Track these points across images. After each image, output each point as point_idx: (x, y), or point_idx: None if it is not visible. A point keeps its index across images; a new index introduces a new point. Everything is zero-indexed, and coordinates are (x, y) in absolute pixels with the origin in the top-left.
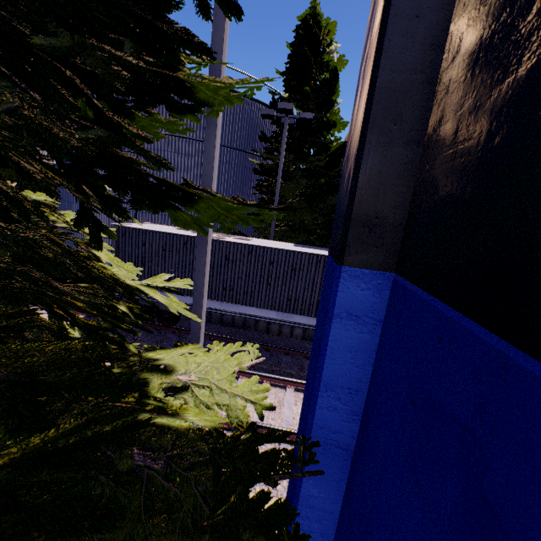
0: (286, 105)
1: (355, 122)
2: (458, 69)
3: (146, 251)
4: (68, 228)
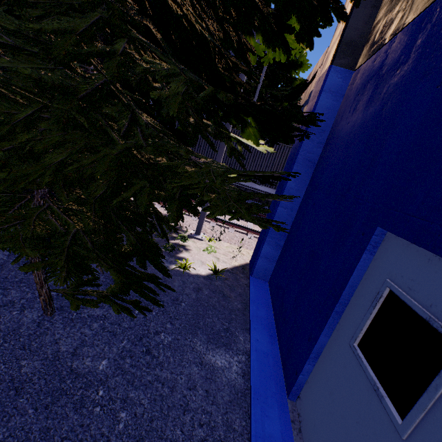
0: None
1: (349, 3)
2: None
3: None
4: None
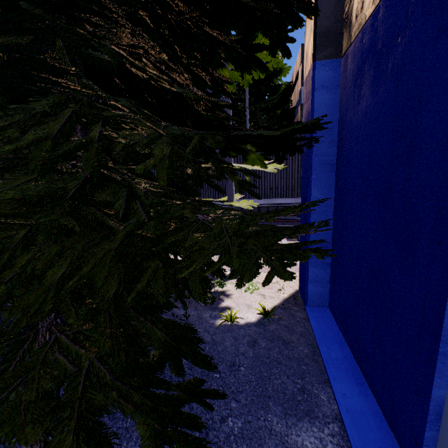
0: None
1: None
2: None
3: None
4: None
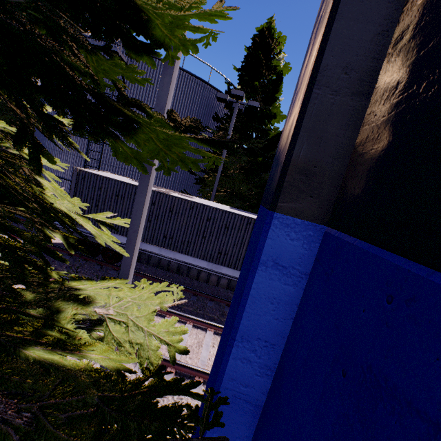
0: (238, 92)
1: (302, 78)
2: (424, 11)
3: (101, 195)
4: (19, 155)
